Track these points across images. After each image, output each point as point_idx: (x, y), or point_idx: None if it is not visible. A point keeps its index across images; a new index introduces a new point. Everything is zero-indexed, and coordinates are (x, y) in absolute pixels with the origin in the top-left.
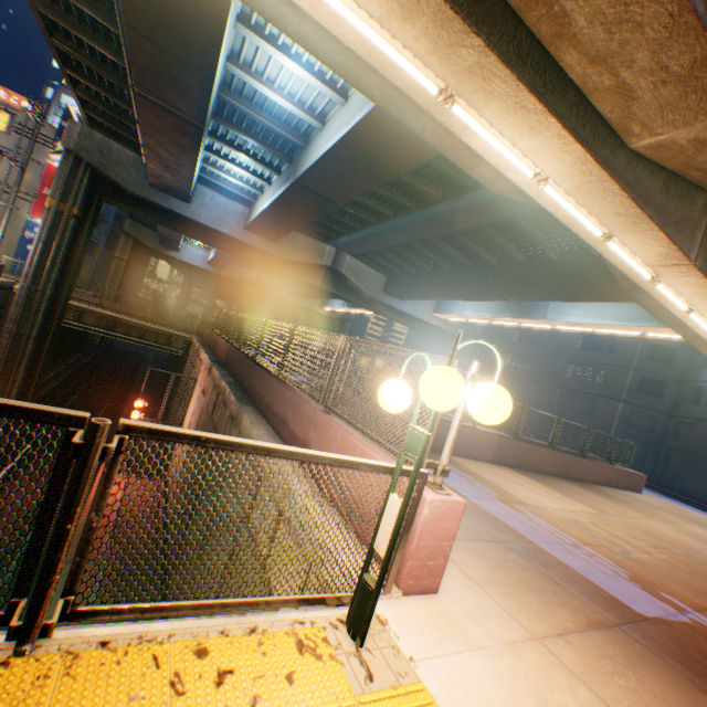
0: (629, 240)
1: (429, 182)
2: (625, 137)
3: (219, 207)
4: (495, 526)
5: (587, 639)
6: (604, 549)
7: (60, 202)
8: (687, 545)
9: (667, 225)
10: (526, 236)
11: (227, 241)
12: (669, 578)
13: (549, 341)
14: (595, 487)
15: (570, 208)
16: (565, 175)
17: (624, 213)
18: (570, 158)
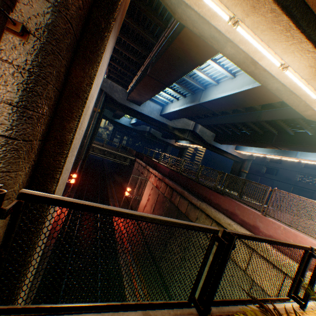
0: None
1: None
2: None
3: (150, 107)
4: None
5: None
6: None
7: (94, 107)
8: None
9: None
10: (297, 124)
11: (151, 120)
12: None
13: (287, 163)
14: None
15: None
16: None
17: None
18: None
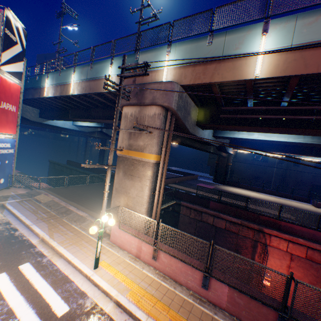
0: None
1: None
2: None
3: None
4: None
5: None
6: None
7: (164, 156)
8: None
9: None
10: None
11: (196, 142)
12: None
13: None
14: None
15: None
16: None
17: None
18: None
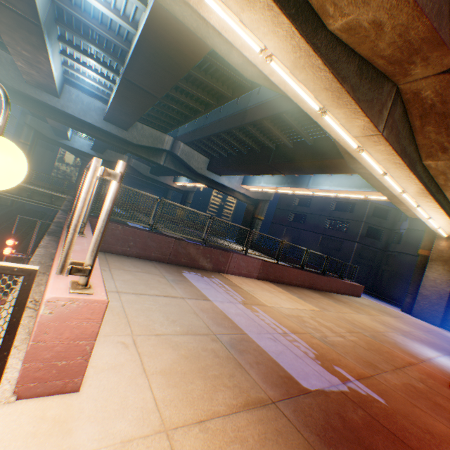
0: (338, 114)
1: (222, 84)
2: (325, 18)
3: (83, 102)
4: (219, 322)
5: (230, 422)
6: (308, 336)
7: None
8: (376, 329)
9: (362, 101)
10: (291, 128)
11: (92, 129)
12: (349, 354)
13: (316, 205)
14: (329, 294)
15: (293, 83)
16: (283, 50)
17: (330, 88)
18: (282, 32)
